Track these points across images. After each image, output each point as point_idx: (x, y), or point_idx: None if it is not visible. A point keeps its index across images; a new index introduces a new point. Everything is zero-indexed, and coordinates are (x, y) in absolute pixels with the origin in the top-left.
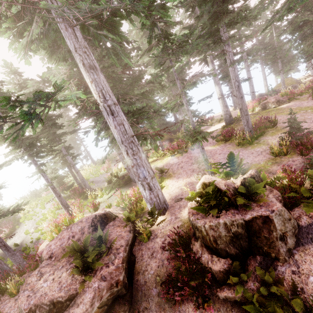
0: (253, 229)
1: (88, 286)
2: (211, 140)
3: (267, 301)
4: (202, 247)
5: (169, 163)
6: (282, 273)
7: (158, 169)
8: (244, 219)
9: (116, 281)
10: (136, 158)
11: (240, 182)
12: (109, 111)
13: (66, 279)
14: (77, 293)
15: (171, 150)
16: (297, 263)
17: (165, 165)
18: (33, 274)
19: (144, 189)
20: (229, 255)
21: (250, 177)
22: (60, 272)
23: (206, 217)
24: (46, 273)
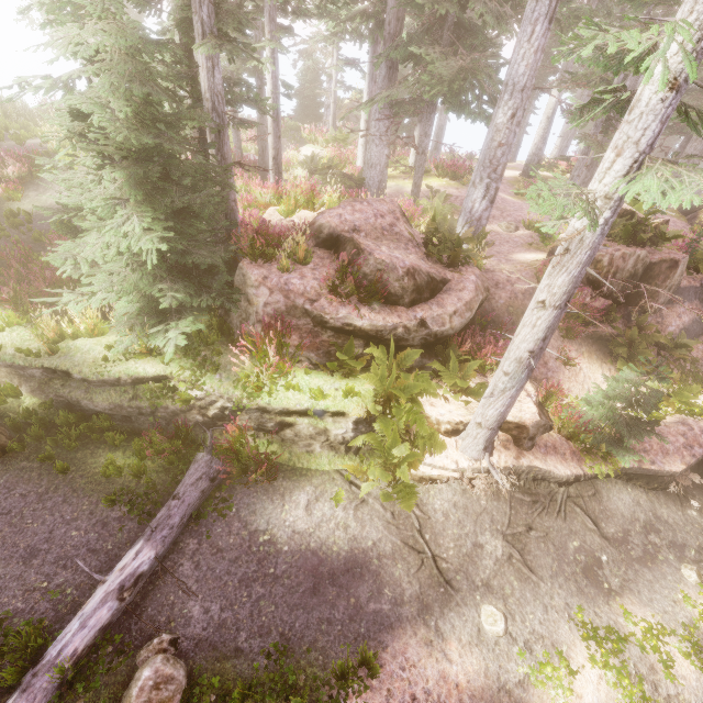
0: (650, 274)
1: (462, 277)
2: (502, 187)
3: (638, 335)
4: (582, 284)
5: (441, 191)
6: (647, 322)
7: (435, 191)
8: (651, 260)
9: (486, 287)
10: (516, 133)
11: (654, 225)
12: (551, 10)
13: (420, 262)
14: (448, 280)
15: (448, 169)
16: (662, 317)
17: (429, 192)
18: (358, 237)
19: (484, 196)
20: (611, 296)
21: (664, 223)
22: (400, 252)
23: (615, 247)
24: (380, 245)
